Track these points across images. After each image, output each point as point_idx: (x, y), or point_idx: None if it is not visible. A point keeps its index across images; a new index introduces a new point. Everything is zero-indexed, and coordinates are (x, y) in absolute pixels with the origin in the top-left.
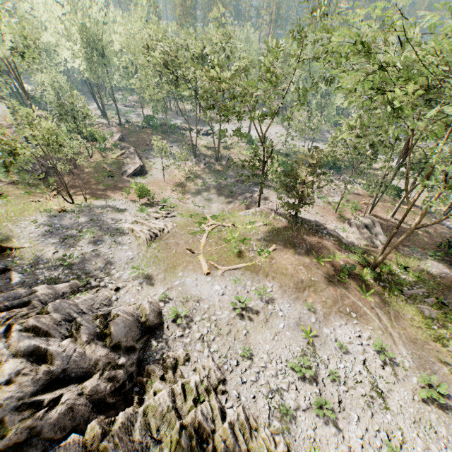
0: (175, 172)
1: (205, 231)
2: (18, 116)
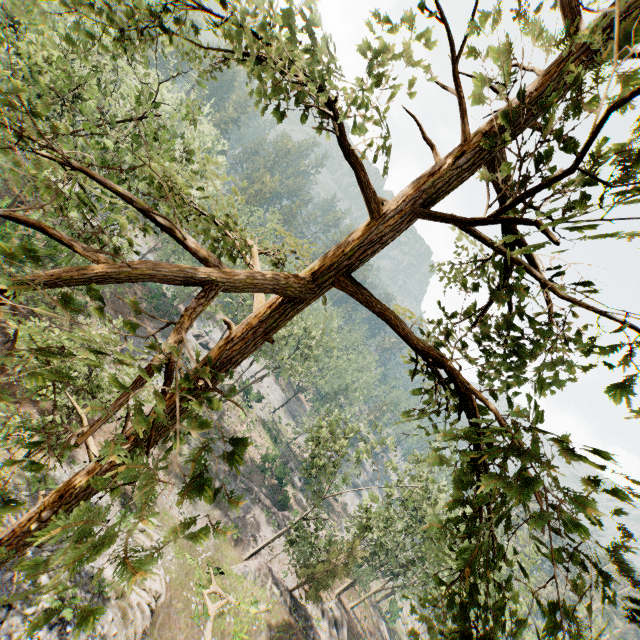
0: None
1: (208, 611)
2: None
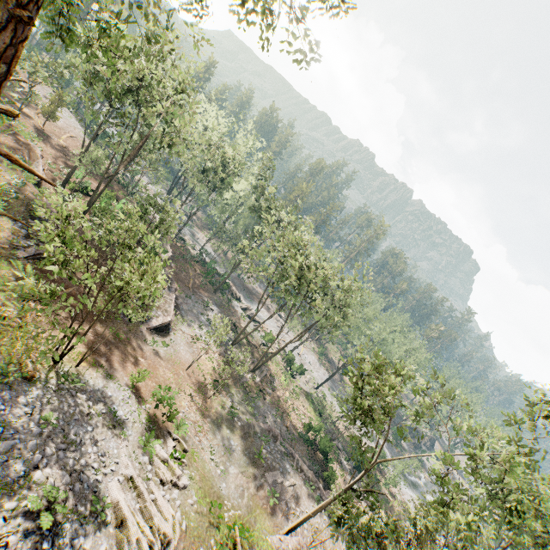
0: (202, 356)
1: None
2: (88, 163)
